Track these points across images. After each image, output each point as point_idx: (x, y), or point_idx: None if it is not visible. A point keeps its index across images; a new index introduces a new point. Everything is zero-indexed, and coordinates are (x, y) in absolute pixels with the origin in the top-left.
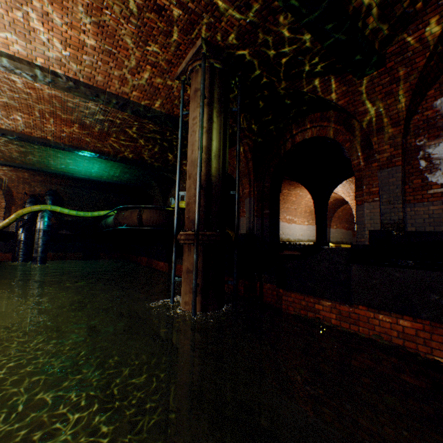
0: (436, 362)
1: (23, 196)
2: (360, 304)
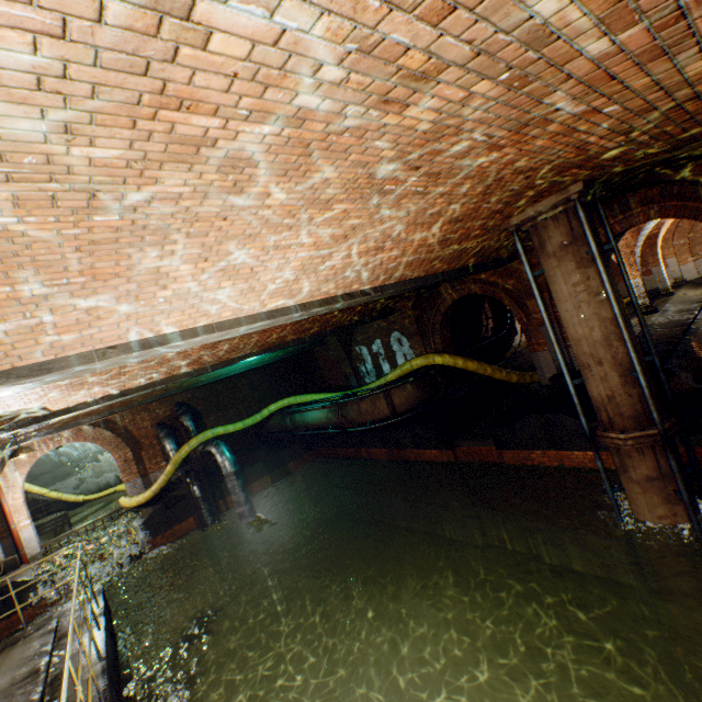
0: None
1: (146, 431)
2: None
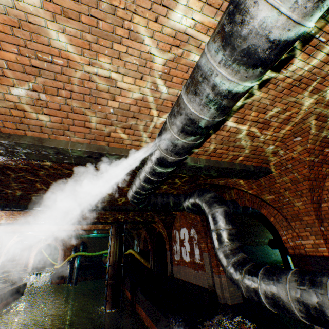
0: (144, 324)
1: (71, 246)
2: (141, 306)
